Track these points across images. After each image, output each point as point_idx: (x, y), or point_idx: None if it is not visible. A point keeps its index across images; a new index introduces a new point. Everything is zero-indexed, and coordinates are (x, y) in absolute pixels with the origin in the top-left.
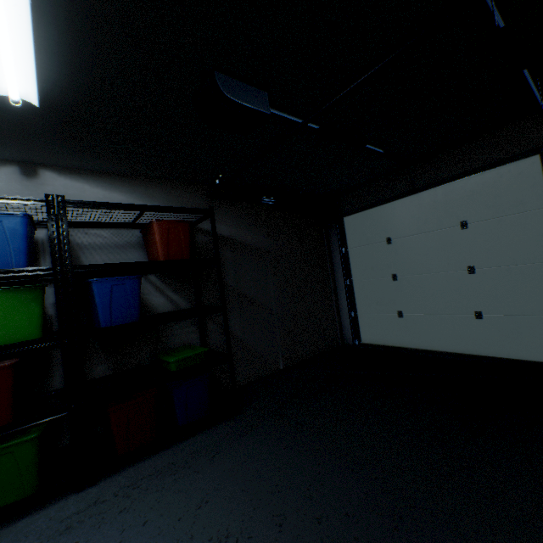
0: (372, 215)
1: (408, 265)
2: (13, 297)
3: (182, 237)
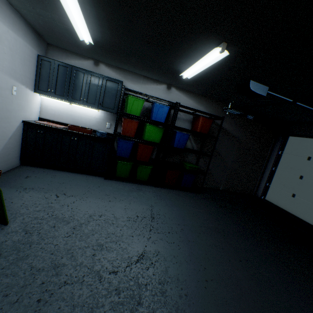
0: (307, 141)
1: (312, 175)
2: (158, 129)
3: (208, 125)
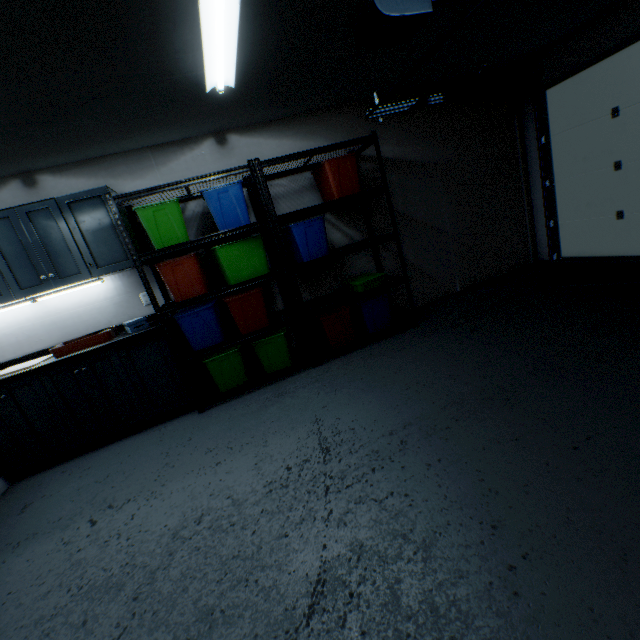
0: (591, 77)
1: None
2: (248, 246)
3: (351, 172)
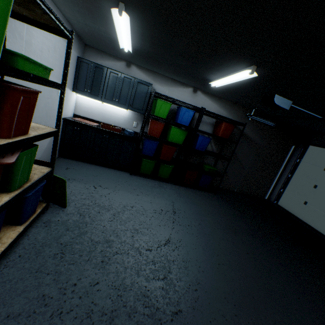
0: None
1: None
2: (182, 132)
3: (229, 130)
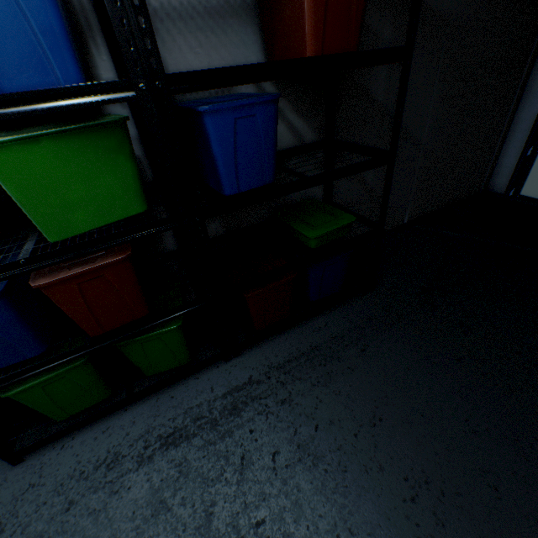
0: None
1: None
2: (85, 147)
3: None
